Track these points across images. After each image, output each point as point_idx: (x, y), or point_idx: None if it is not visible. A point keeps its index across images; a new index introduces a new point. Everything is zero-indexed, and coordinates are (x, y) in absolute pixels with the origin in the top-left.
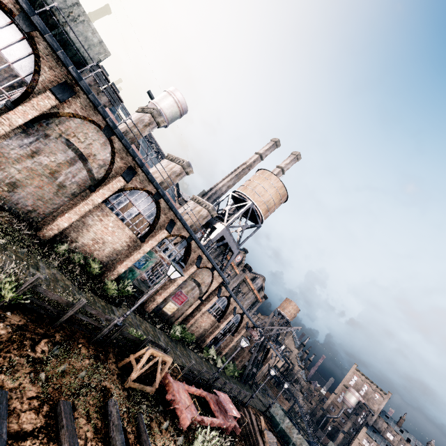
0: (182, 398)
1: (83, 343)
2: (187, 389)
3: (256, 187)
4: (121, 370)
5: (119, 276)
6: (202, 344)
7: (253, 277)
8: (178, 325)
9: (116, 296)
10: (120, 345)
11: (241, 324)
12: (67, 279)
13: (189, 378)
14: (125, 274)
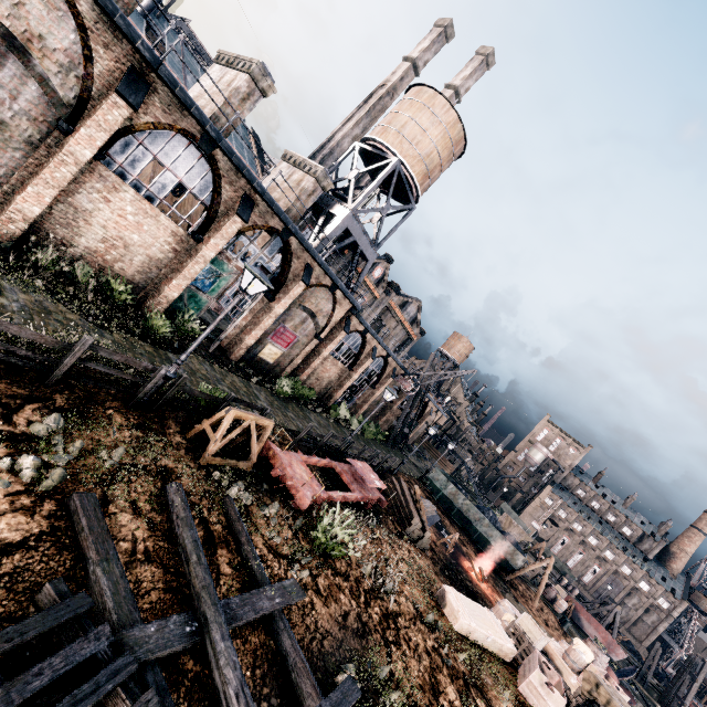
0: (298, 472)
1: (116, 407)
2: (305, 460)
3: (405, 127)
4: (193, 442)
5: (173, 306)
6: (328, 402)
7: (402, 303)
8: (286, 378)
9: (174, 338)
10: (185, 409)
11: (385, 371)
12: (71, 311)
13: (309, 446)
14: (182, 303)
